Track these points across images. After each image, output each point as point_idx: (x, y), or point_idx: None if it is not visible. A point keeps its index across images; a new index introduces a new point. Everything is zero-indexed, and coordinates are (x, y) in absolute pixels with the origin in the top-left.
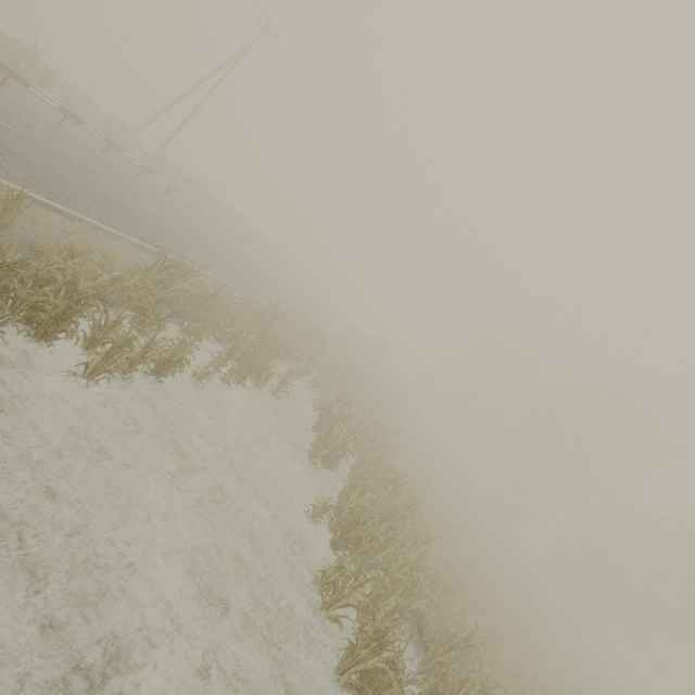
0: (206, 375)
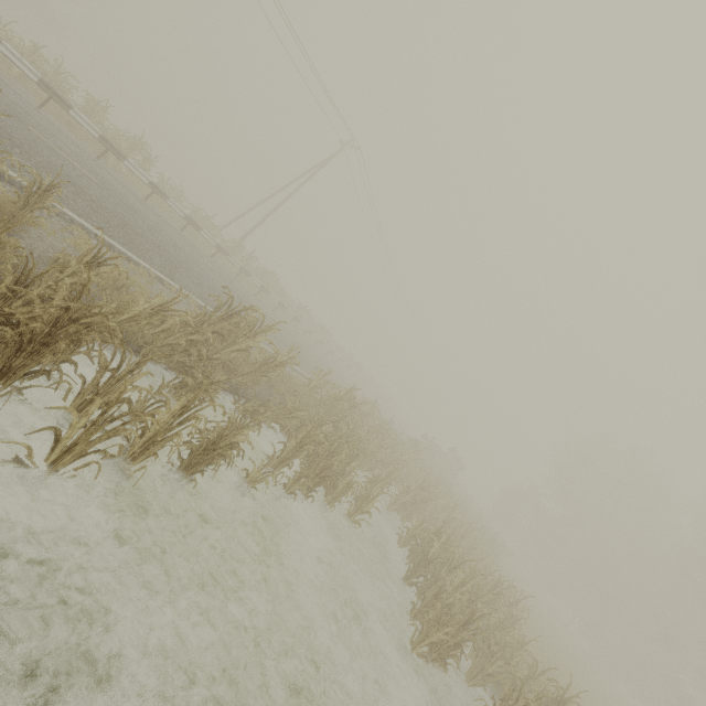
0: (265, 476)
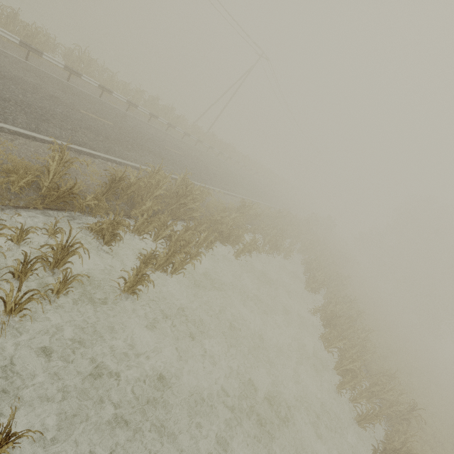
0: (263, 251)
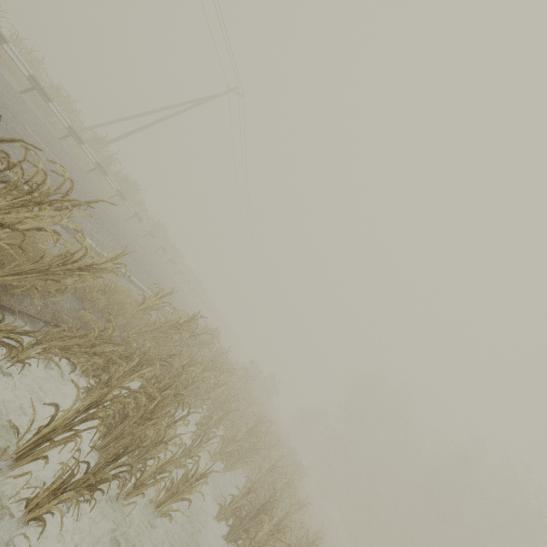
0: None
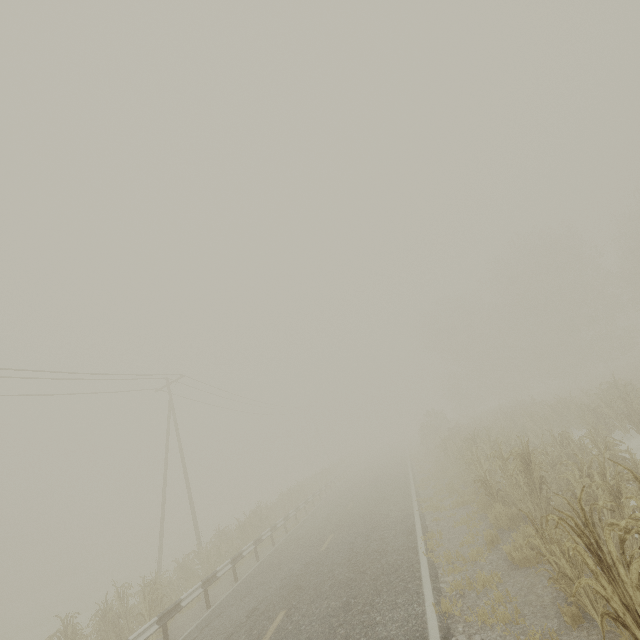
0: None
